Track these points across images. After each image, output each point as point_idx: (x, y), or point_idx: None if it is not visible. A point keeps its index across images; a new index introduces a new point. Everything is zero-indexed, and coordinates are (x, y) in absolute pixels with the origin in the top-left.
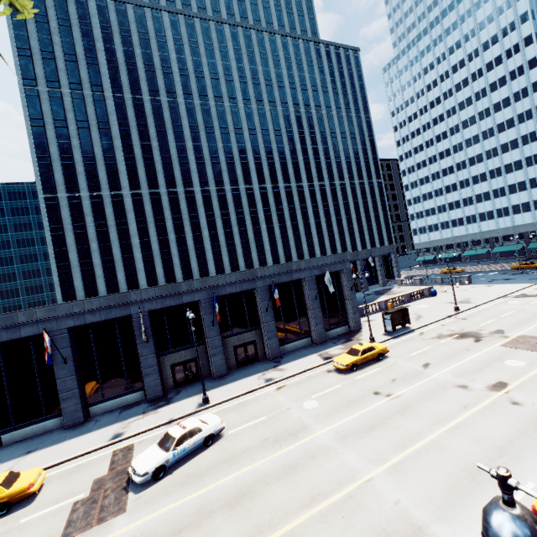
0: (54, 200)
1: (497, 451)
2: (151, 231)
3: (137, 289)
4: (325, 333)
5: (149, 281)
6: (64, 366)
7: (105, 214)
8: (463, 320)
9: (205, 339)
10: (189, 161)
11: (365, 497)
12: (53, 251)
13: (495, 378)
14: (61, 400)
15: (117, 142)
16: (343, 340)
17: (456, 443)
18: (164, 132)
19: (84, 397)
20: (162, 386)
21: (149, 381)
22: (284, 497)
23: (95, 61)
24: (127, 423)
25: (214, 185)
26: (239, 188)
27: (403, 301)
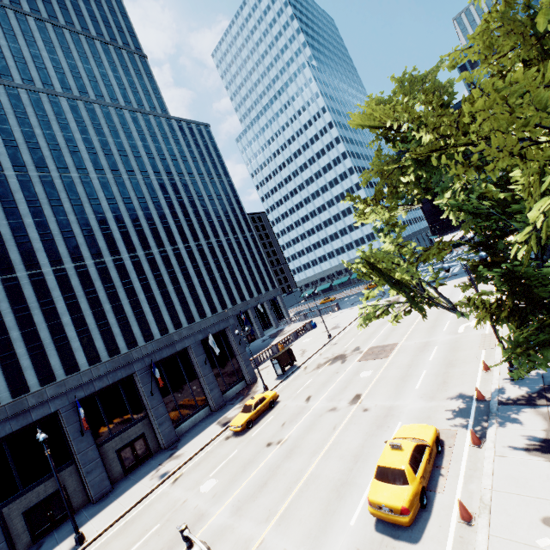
0: None
1: (354, 459)
2: None
3: None
4: (222, 396)
5: None
6: None
7: None
8: (335, 345)
9: (74, 456)
10: (30, 239)
11: None
12: None
13: (354, 393)
14: None
15: None
16: (241, 397)
17: (327, 466)
18: None
19: None
20: (10, 549)
21: None
22: None
23: None
24: None
25: (70, 261)
26: (105, 260)
27: (291, 340)
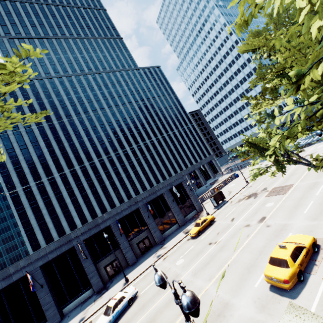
0: (15, 193)
1: (259, 253)
2: (76, 192)
3: (75, 228)
4: (184, 218)
5: (82, 221)
6: (42, 289)
7: (47, 191)
8: (250, 187)
9: (119, 245)
10: (87, 147)
11: (205, 299)
12: (20, 222)
13: (261, 216)
14: (45, 311)
15: (45, 150)
16: (194, 219)
17: (243, 256)
18: (70, 137)
19: (58, 304)
20: (102, 281)
21: (94, 281)
22: (169, 315)
23: (23, 113)
24: (86, 310)
25: (104, 155)
26: (119, 152)
27: (222, 185)
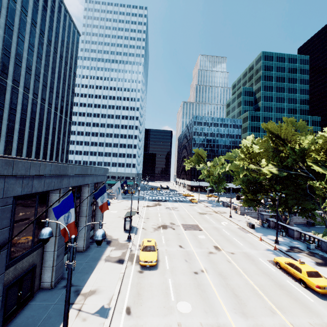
0: None
1: (266, 275)
2: None
3: None
4: (89, 238)
5: None
6: None
7: None
8: (149, 219)
9: None
10: None
11: None
12: None
13: (210, 245)
14: None
15: None
16: (103, 242)
17: (258, 279)
18: None
19: None
20: None
21: None
22: None
23: None
24: None
25: None
26: None
27: None
